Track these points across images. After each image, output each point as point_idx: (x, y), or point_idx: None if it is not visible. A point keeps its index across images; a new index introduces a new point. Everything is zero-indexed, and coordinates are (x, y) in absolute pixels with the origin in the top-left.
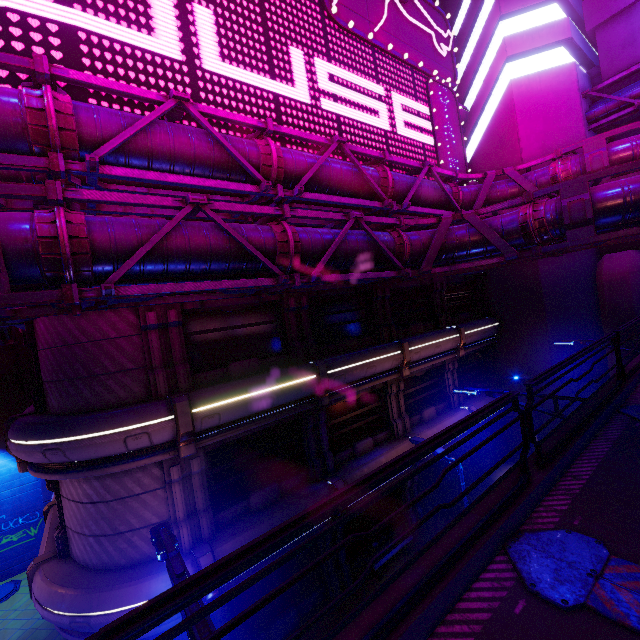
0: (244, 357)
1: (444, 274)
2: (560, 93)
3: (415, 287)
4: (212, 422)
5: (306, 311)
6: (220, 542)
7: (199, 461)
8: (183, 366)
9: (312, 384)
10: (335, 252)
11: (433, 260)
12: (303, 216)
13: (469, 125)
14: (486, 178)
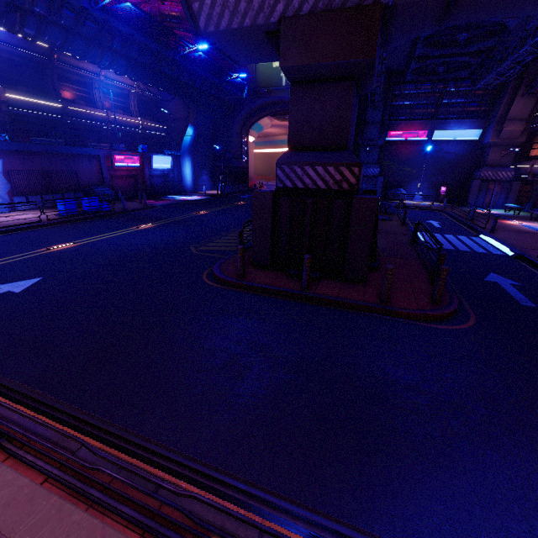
0: None
1: None
2: None
3: None
4: None
5: None
6: (6, 89)
7: None
8: None
9: (48, 49)
10: None
11: None
12: None
13: None
14: None
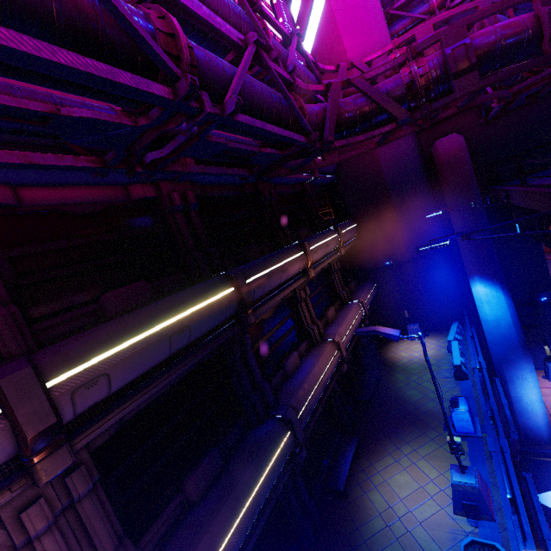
0: (123, 283)
1: (328, 163)
2: (369, 10)
3: (291, 193)
4: (95, 394)
5: (196, 212)
6: None
7: (84, 472)
8: (1, 310)
9: (232, 299)
10: (240, 90)
11: (334, 129)
12: (187, 7)
13: None
14: (340, 69)
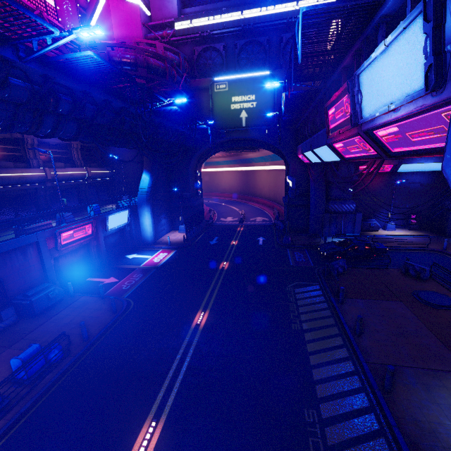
0: None
1: None
2: (133, 18)
3: None
4: None
5: None
6: None
7: None
8: None
9: None
10: None
11: None
12: None
13: (89, 12)
14: (84, 39)
